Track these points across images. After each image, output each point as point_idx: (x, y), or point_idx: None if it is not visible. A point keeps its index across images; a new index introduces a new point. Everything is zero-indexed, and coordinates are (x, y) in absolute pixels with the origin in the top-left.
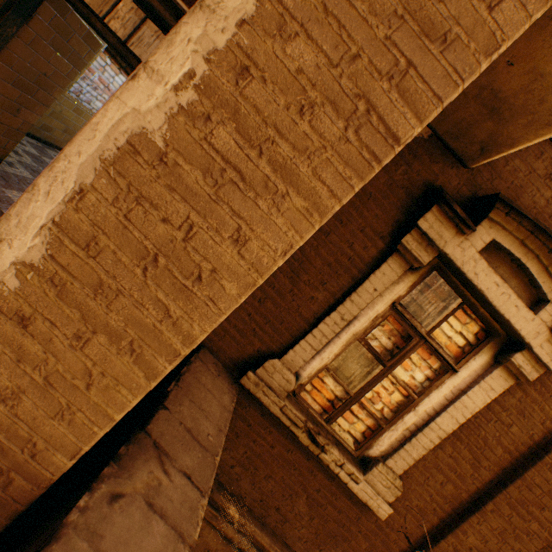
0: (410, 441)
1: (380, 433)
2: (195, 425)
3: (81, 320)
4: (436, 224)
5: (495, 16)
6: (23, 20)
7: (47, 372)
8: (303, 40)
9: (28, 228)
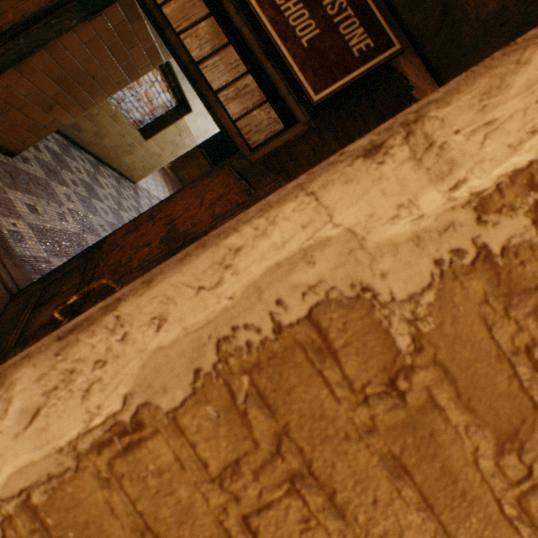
0: None
1: None
2: None
3: None
4: None
5: None
6: (86, 15)
7: None
8: None
9: None
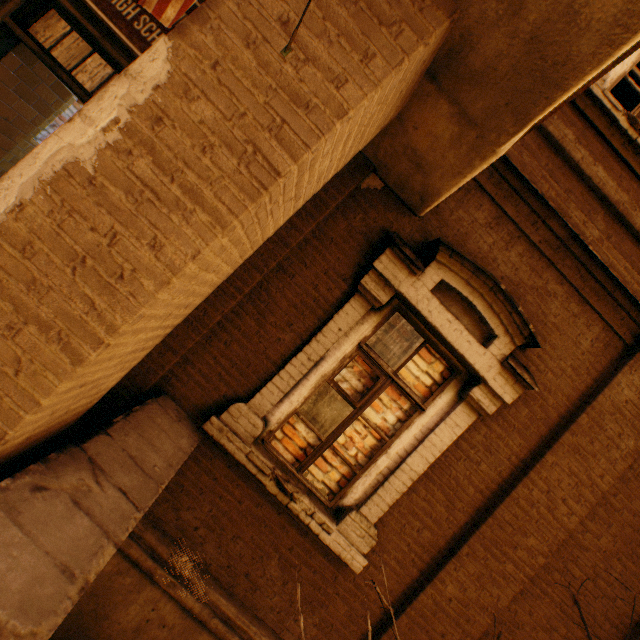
0: (383, 485)
1: (354, 480)
2: (140, 455)
3: (14, 313)
4: (391, 266)
5: (342, 94)
6: None
7: None
8: (204, 101)
9: None
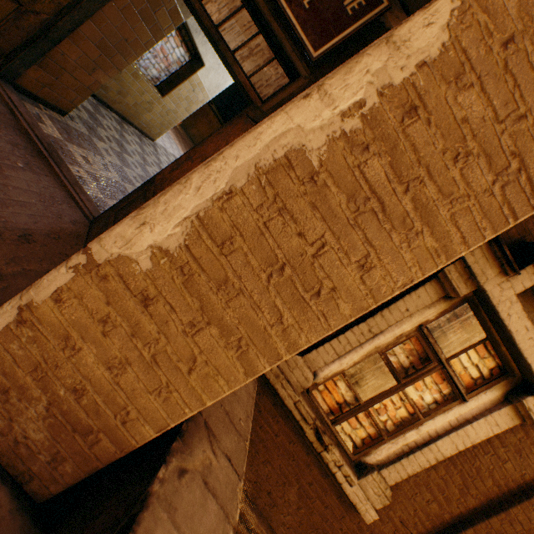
0: (407, 456)
1: (380, 443)
2: (231, 409)
3: (199, 310)
4: (482, 260)
5: None
6: None
7: (156, 350)
8: (476, 91)
9: (173, 217)
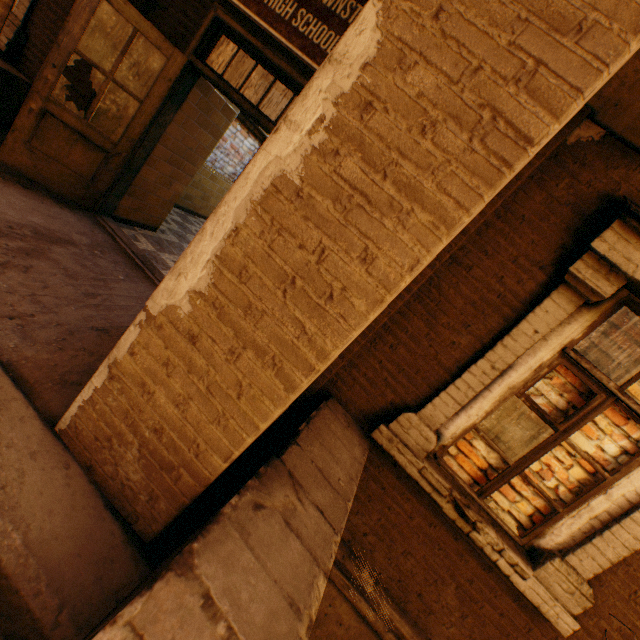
0: (600, 534)
1: (555, 518)
2: (325, 467)
3: (234, 337)
4: (620, 244)
5: None
6: (178, 107)
7: (209, 382)
8: (422, 67)
9: (199, 262)
